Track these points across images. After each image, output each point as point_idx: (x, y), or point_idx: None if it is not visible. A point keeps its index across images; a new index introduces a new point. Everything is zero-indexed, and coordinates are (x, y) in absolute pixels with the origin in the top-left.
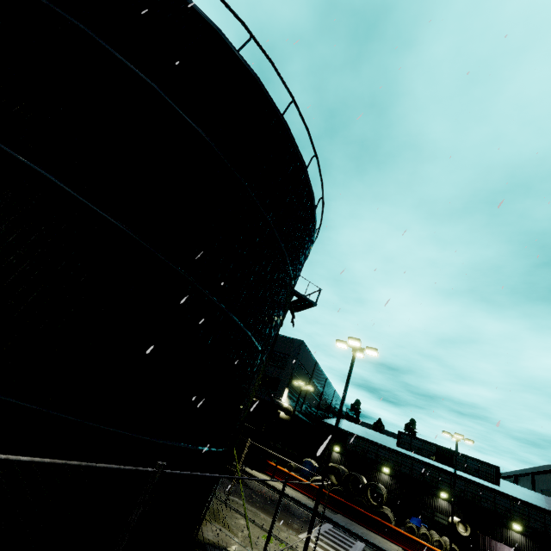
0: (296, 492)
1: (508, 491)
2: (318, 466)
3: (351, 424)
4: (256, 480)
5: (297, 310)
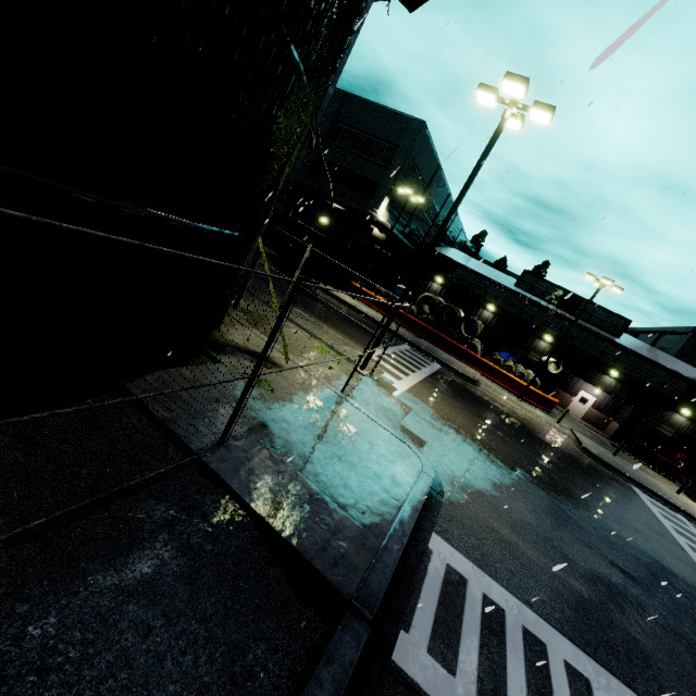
0: (380, 314)
1: (626, 344)
2: (413, 295)
3: (466, 256)
4: (333, 298)
5: (414, 5)
